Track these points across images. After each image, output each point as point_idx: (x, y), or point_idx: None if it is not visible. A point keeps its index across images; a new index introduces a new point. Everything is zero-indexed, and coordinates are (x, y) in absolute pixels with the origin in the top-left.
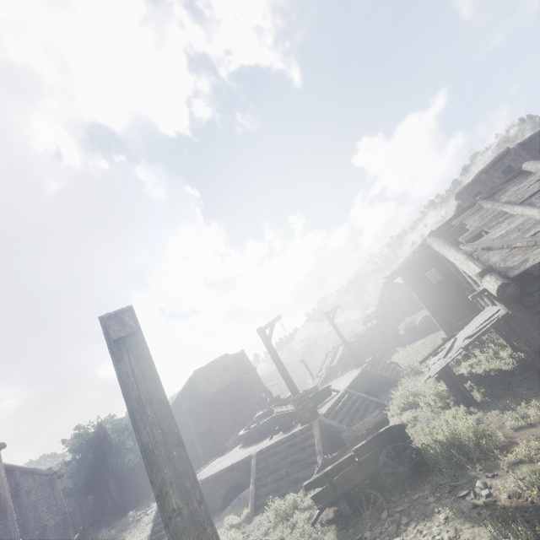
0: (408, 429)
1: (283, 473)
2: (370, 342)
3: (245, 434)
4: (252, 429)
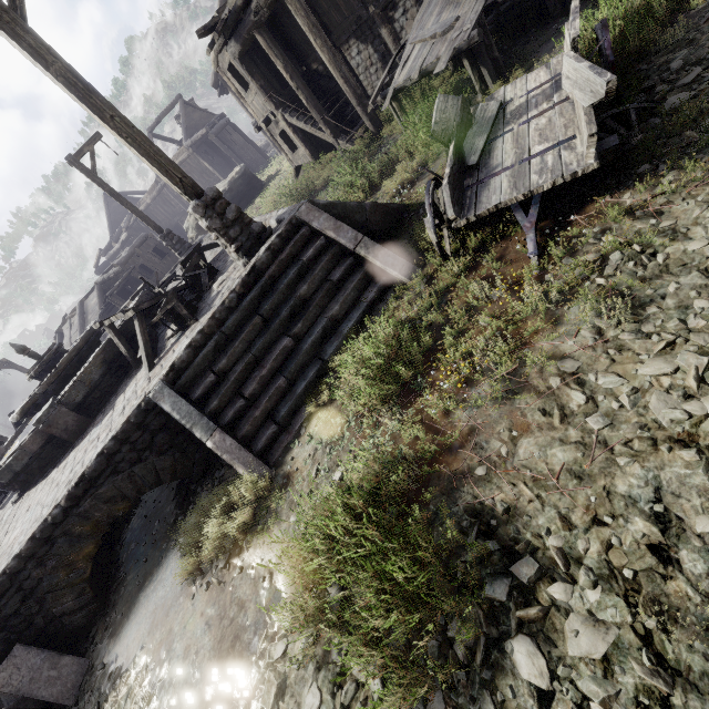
0: (435, 164)
1: (289, 344)
2: (145, 268)
3: (22, 451)
4: (49, 413)
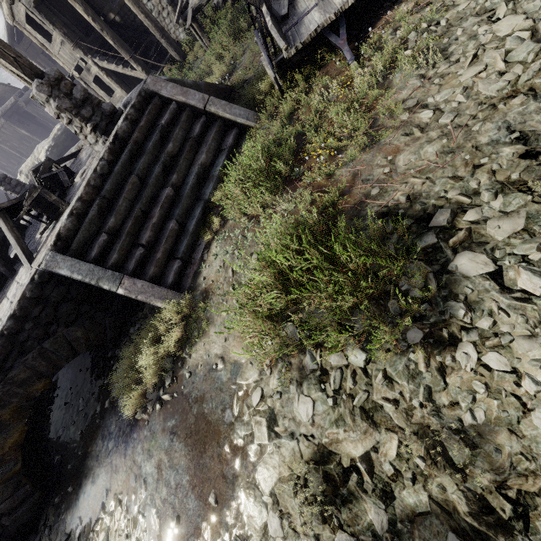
0: (244, 57)
1: (170, 193)
2: None
3: None
4: None
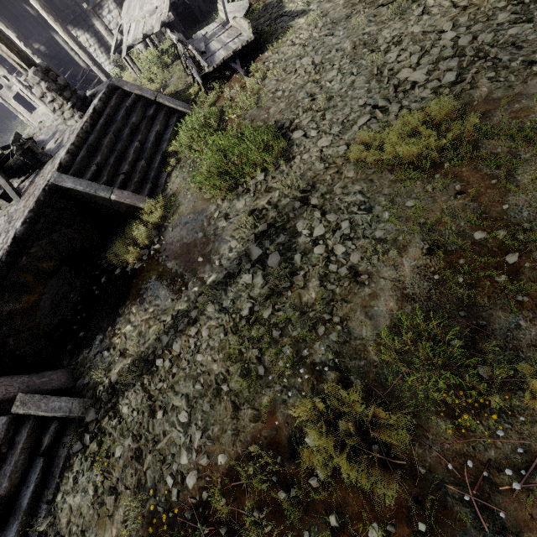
0: (172, 80)
1: (138, 145)
2: None
3: None
4: None
